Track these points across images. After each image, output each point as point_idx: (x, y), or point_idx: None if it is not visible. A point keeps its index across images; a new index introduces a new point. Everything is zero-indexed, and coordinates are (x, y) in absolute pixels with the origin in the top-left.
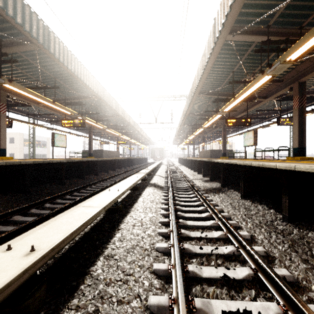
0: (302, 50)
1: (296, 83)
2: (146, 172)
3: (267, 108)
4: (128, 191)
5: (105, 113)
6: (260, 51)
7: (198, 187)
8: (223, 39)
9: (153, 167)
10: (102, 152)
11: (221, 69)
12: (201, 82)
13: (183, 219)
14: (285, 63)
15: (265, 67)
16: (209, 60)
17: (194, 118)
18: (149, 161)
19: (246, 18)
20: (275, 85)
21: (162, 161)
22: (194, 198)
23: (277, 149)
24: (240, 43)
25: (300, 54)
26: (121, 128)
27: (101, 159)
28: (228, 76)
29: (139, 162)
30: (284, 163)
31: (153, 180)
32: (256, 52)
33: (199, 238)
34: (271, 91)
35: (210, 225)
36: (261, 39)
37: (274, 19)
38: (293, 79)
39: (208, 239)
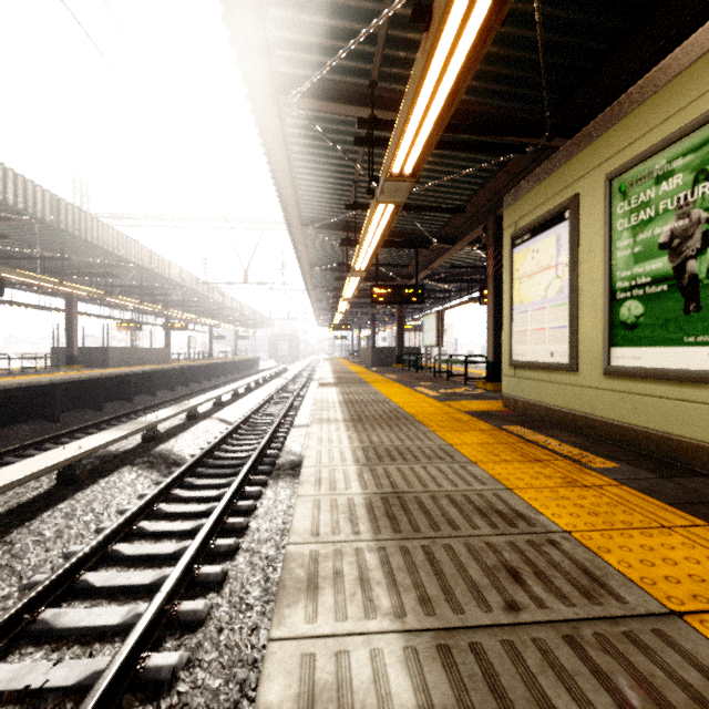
0: (412, 154)
1: (491, 216)
2: (151, 422)
3: (477, 261)
4: (42, 490)
5: (98, 257)
6: (368, 141)
7: (269, 459)
8: (273, 103)
9: (218, 394)
10: (107, 354)
11: (329, 174)
12: (291, 200)
13: (89, 595)
14: (394, 179)
15: (423, 177)
16: (272, 151)
17: (334, 276)
18: (264, 365)
19: (316, 58)
20: (462, 216)
21: (285, 367)
22: (210, 505)
23: (464, 362)
24: (337, 117)
25: (411, 161)
26: (168, 291)
27: (69, 378)
28: (351, 191)
29: (225, 371)
30: (370, 429)
31: (176, 439)
32: (360, 144)
33: (17, 694)
34: (460, 229)
35: (122, 623)
36: (365, 115)
37: (379, 69)
38: (490, 208)
39: (47, 693)
